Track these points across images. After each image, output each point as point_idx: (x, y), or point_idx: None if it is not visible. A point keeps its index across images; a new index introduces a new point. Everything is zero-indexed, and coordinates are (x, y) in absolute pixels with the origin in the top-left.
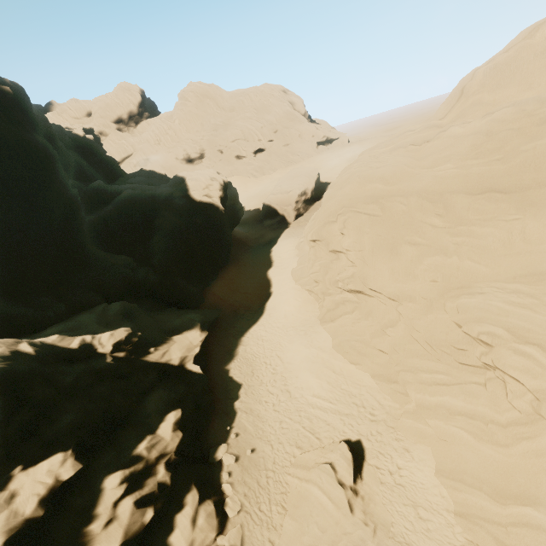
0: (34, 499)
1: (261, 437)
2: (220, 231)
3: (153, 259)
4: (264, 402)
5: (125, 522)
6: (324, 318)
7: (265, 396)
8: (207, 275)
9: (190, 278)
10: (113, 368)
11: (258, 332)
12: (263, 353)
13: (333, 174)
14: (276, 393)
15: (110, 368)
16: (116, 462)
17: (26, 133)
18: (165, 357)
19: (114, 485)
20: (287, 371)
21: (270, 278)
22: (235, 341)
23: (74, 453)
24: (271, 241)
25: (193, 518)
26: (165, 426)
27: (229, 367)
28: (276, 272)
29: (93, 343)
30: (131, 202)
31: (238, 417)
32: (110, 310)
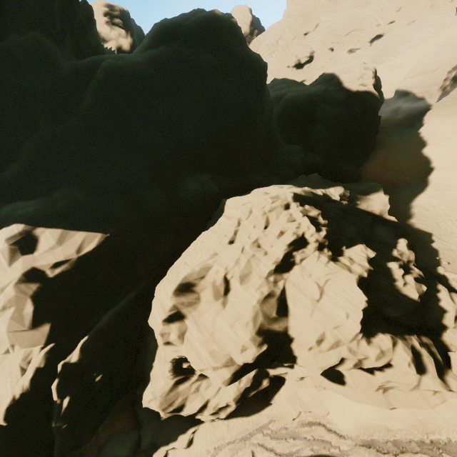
0: (365, 261)
1: None
2: (372, 117)
3: (315, 146)
4: None
5: (414, 287)
6: None
7: None
8: (358, 158)
9: (345, 160)
10: (347, 209)
11: (429, 198)
12: (443, 213)
13: None
14: None
15: (346, 209)
16: (386, 258)
17: (252, 52)
18: (369, 208)
19: (396, 268)
20: None
21: (426, 156)
22: (405, 205)
23: (366, 246)
24: (412, 125)
25: (450, 298)
26: (401, 246)
27: (410, 222)
28: (436, 149)
29: (327, 194)
30: (293, 102)
31: (441, 253)
32: (312, 178)
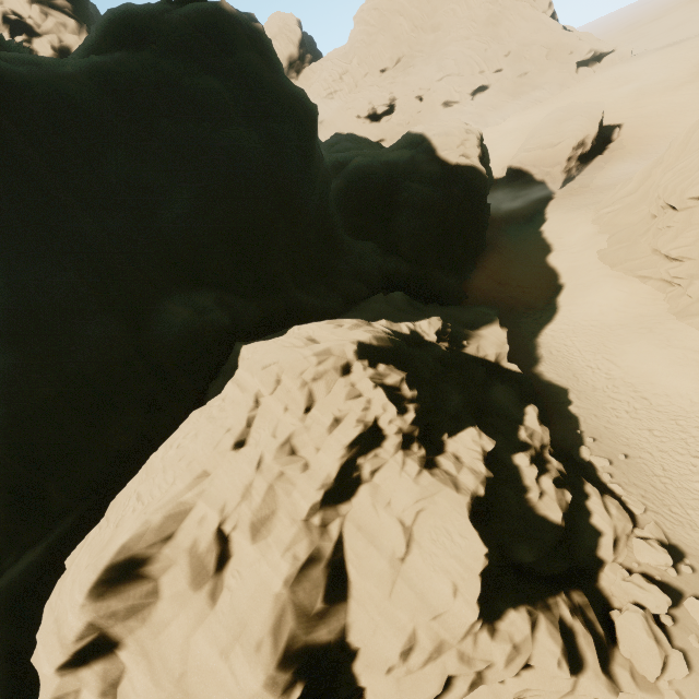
0: (479, 462)
1: (627, 444)
2: (480, 205)
3: (399, 246)
4: (609, 408)
5: (554, 497)
6: (687, 311)
7: (609, 402)
8: (462, 266)
9: (444, 269)
10: (449, 357)
11: (561, 332)
12: (580, 356)
13: (618, 111)
14: (625, 400)
15: (447, 357)
16: (510, 445)
17: (291, 84)
18: (481, 352)
19: (527, 464)
20: (630, 376)
21: (553, 266)
22: (529, 343)
23: (480, 430)
24: (531, 220)
25: (604, 507)
26: (530, 419)
27: (538, 370)
28: (564, 258)
29: (417, 330)
30: (364, 173)
31: (582, 422)
32: (394, 300)
